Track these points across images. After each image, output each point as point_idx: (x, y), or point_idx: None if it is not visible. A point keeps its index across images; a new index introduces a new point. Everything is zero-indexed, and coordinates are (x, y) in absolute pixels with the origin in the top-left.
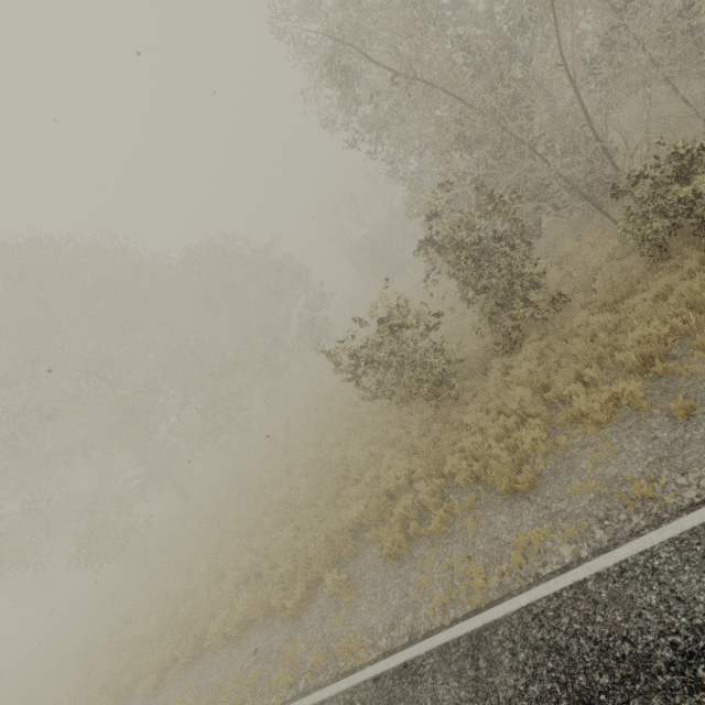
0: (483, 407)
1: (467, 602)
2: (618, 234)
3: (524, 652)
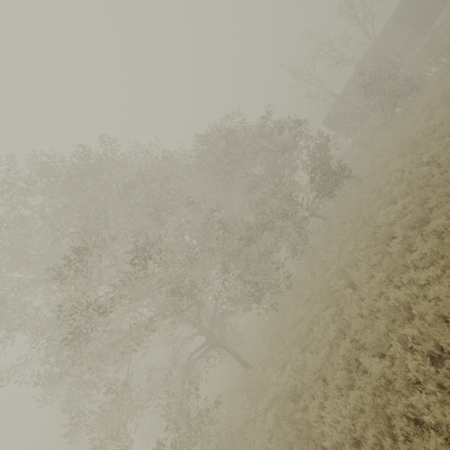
0: None
1: None
2: None
3: None
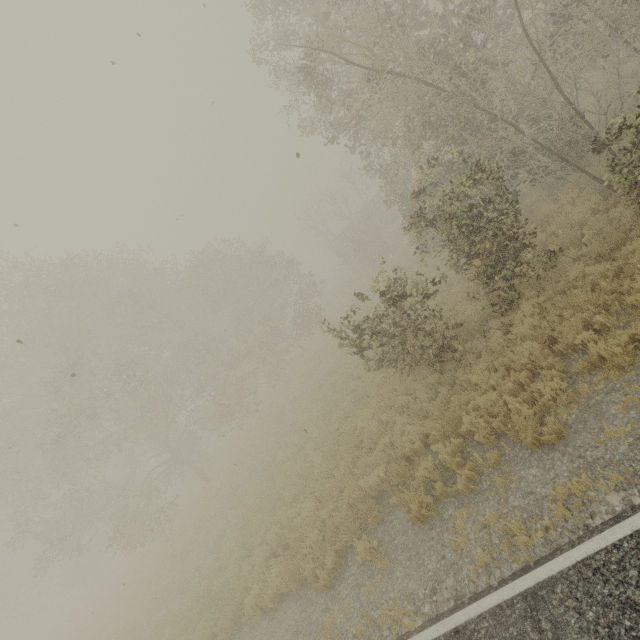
0: (488, 366)
1: (513, 560)
2: (599, 189)
3: (592, 610)
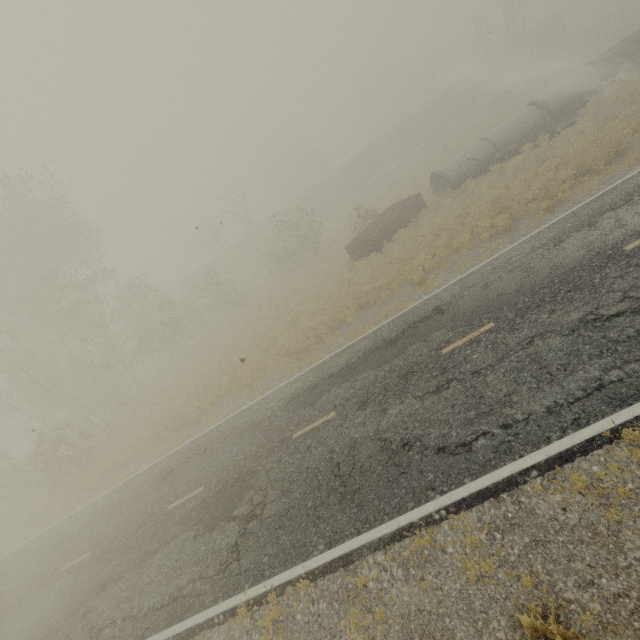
0: None
1: None
2: None
3: None
